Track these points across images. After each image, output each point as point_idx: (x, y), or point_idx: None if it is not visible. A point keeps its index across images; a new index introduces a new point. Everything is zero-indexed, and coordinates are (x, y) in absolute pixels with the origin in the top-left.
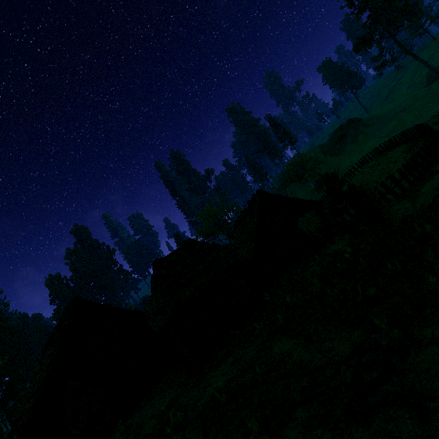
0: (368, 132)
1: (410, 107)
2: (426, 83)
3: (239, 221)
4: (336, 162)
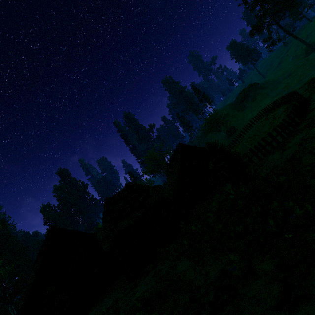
0: (263, 93)
1: (294, 73)
2: (305, 55)
3: (169, 164)
4: (241, 116)
